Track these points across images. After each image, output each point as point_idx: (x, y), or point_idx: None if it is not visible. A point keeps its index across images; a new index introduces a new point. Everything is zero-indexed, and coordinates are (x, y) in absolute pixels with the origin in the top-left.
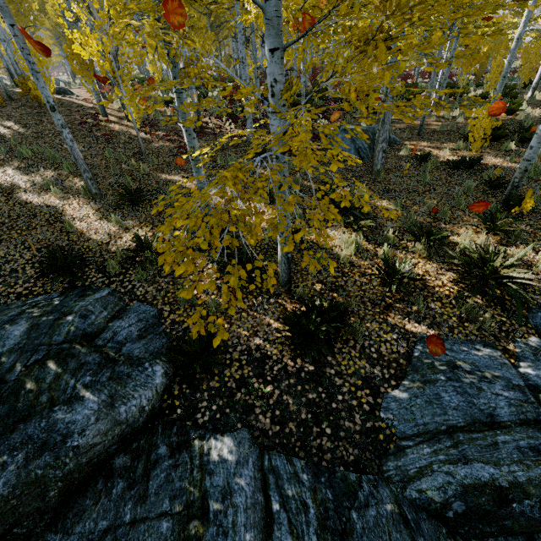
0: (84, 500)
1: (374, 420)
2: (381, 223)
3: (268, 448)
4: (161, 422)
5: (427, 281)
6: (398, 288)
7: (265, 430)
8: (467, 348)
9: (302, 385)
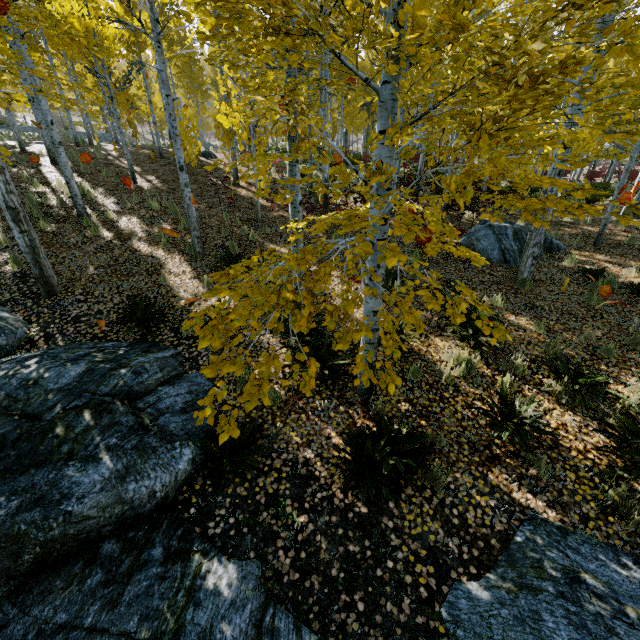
0: (55, 578)
1: (429, 615)
2: (512, 345)
3: (276, 599)
4: (169, 516)
5: (561, 437)
6: (513, 437)
7: (281, 573)
8: (603, 556)
9: (345, 528)
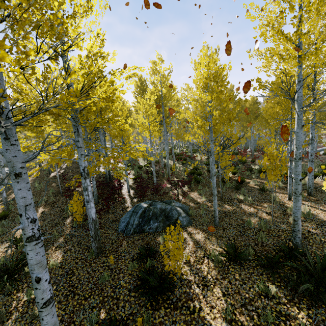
0: None
1: None
2: None
3: None
4: None
5: None
6: None
7: None
8: None
9: None
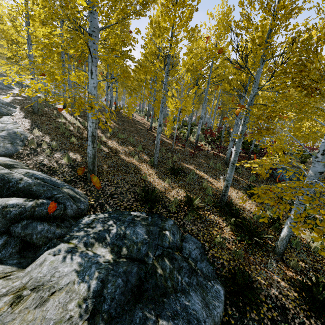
0: None
1: None
2: None
3: None
4: None
5: None
6: None
7: None
8: None
9: None
